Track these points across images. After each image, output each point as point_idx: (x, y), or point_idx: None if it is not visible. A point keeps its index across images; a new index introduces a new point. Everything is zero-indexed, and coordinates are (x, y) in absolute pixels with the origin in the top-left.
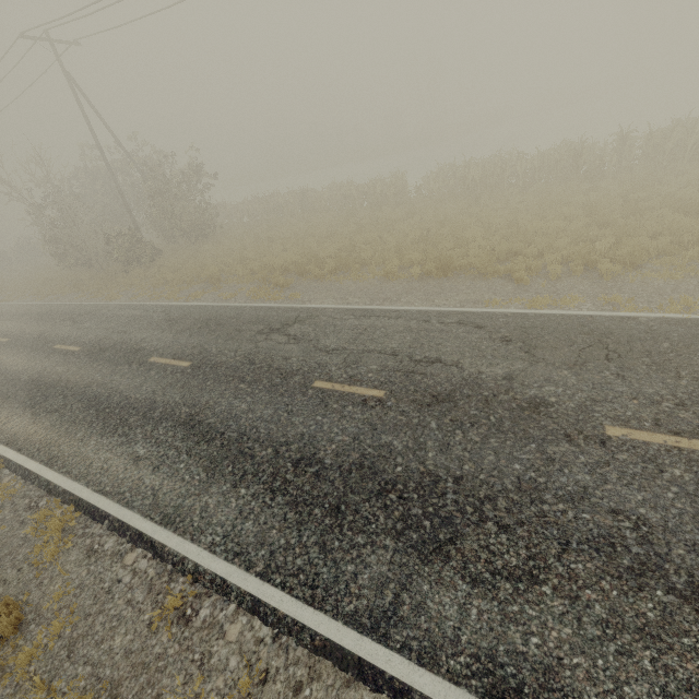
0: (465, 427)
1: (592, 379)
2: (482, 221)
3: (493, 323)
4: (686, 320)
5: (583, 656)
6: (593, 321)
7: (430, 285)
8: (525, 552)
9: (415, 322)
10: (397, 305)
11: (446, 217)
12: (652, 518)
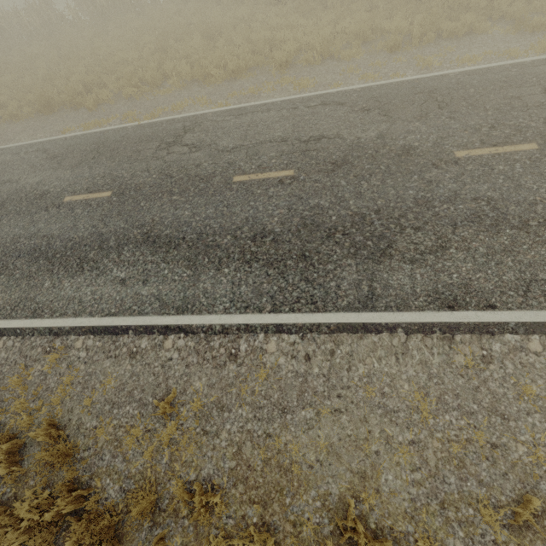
0: (3, 218)
1: (77, 173)
2: (96, 52)
3: (54, 147)
4: (146, 124)
5: (4, 293)
6: (106, 134)
7: (40, 122)
8: (2, 265)
9: (10, 156)
10: (10, 144)
11: (72, 51)
12: (56, 234)
